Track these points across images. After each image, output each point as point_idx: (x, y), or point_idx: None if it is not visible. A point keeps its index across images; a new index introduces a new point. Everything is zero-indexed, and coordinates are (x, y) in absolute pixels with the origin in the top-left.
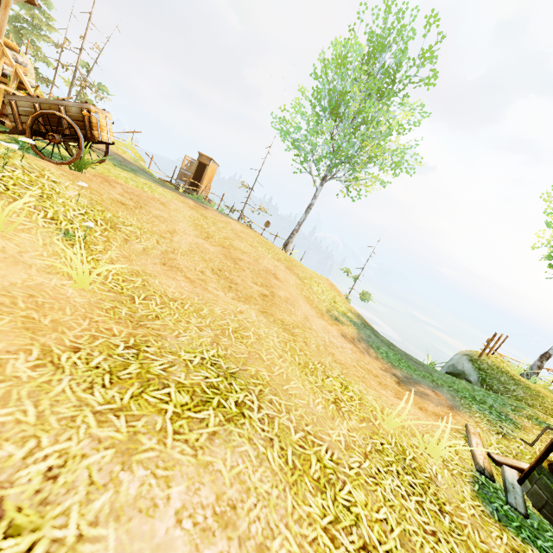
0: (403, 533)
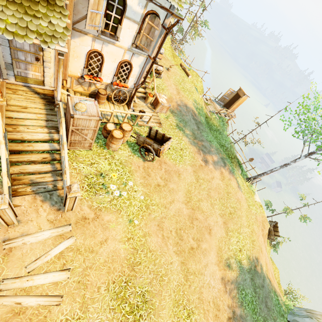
0: None
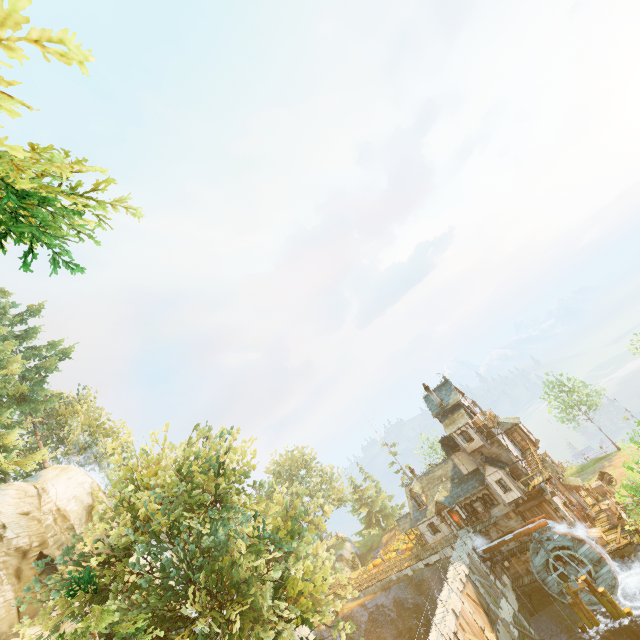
0: None
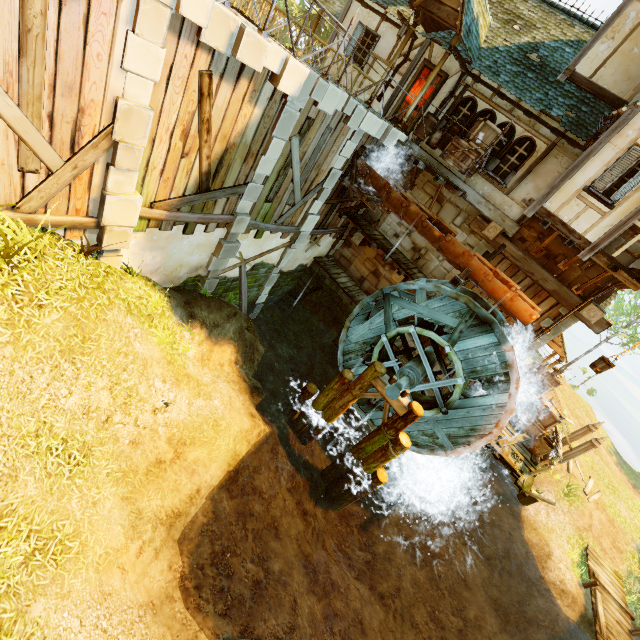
0: None
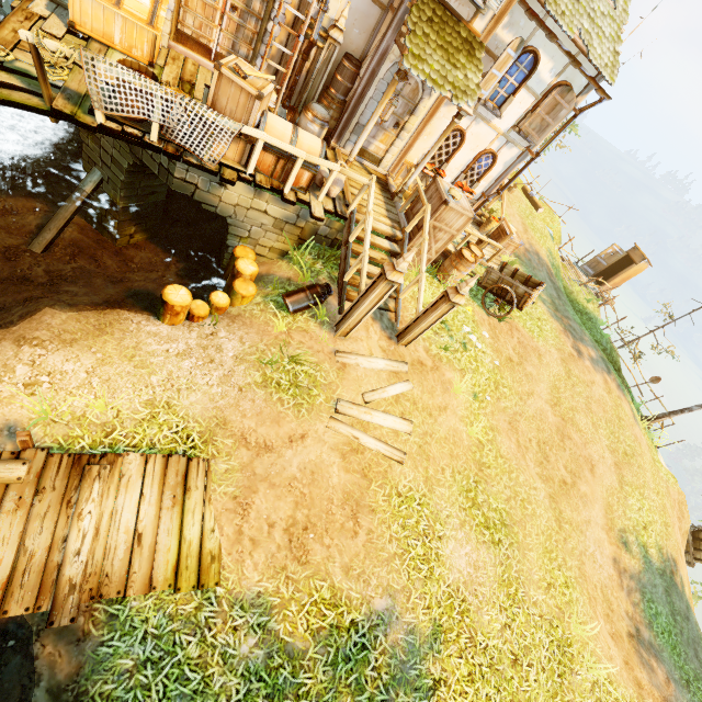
0: (528, 647)
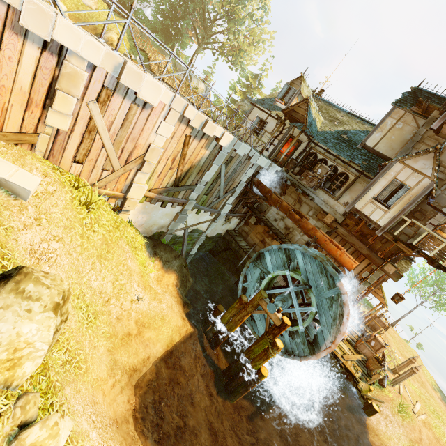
0: None
